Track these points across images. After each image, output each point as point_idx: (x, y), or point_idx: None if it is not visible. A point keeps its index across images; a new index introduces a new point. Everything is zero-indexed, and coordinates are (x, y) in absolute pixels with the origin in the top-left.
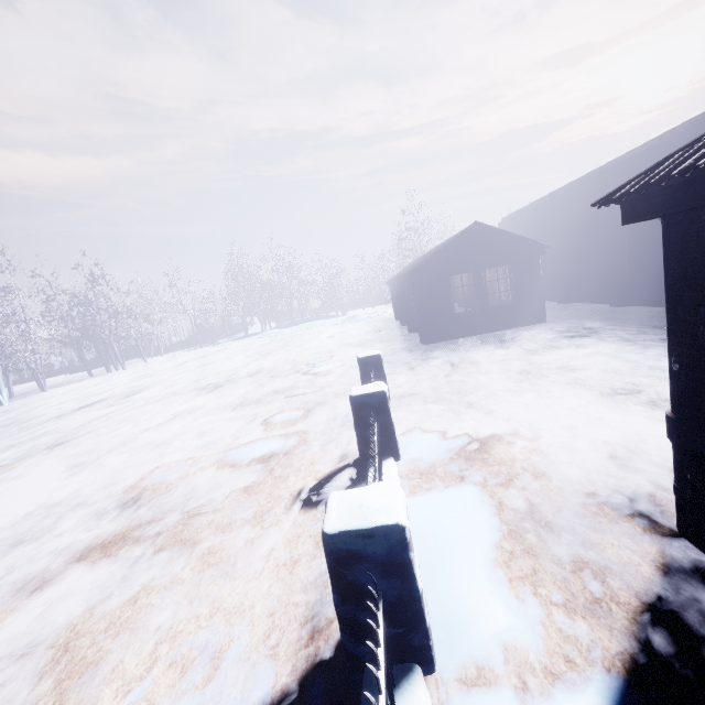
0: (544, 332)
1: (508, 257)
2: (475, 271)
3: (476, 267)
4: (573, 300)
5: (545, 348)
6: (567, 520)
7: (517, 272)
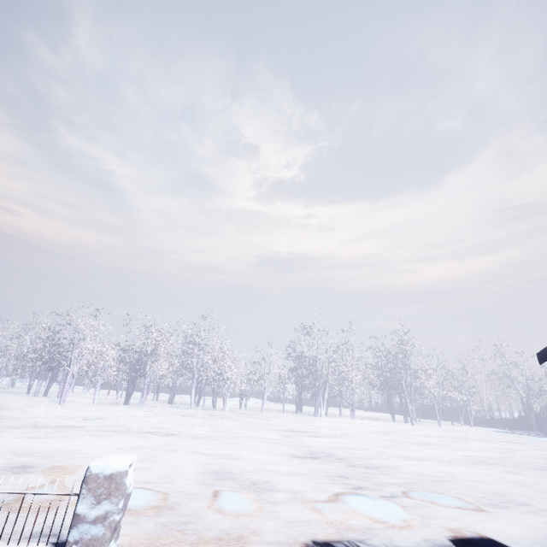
0: None
1: None
2: None
3: None
4: None
5: None
6: None
7: None
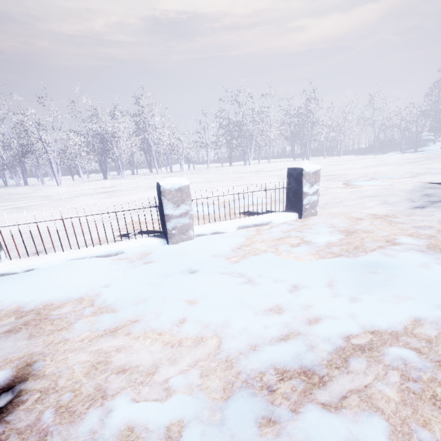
0: None
1: None
2: None
3: None
4: None
5: None
6: (11, 345)
7: None
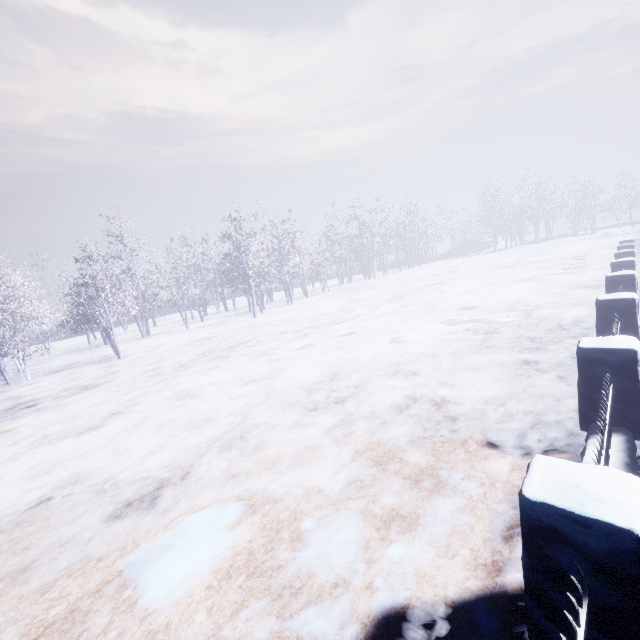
0: None
1: None
2: None
3: None
4: None
5: None
6: None
7: None
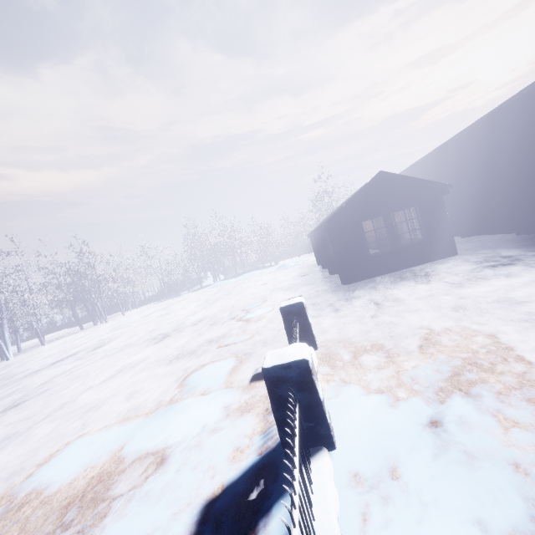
0: (460, 263)
1: (414, 199)
2: (384, 215)
3: (385, 211)
4: (475, 233)
5: (470, 280)
6: None
7: (423, 212)
